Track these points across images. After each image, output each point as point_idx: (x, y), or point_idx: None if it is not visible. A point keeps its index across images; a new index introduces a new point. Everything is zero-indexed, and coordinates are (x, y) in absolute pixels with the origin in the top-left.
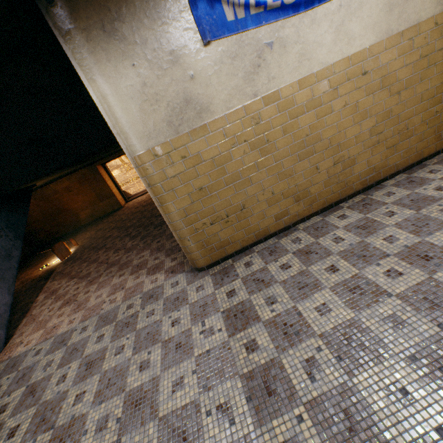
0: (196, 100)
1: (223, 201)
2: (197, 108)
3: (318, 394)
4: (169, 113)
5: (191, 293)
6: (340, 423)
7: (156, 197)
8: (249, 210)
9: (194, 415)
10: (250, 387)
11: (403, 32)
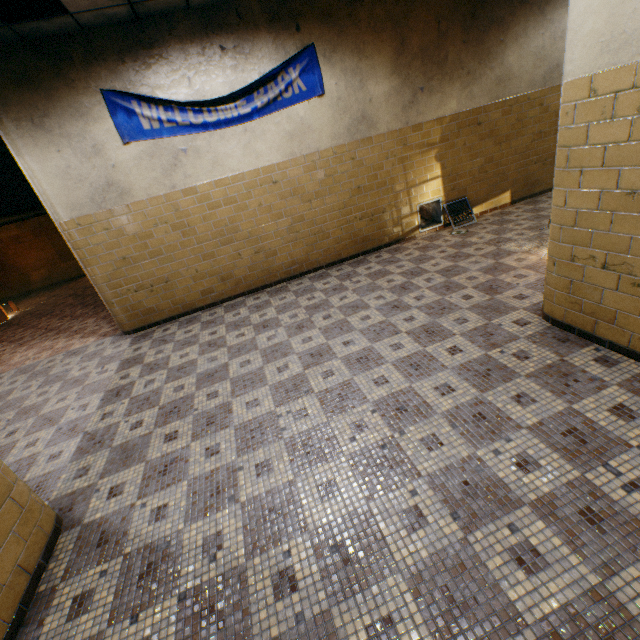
0: (119, 185)
1: (148, 272)
2: (119, 191)
3: (142, 393)
4: (93, 192)
5: (109, 350)
6: (141, 402)
7: (81, 260)
8: (175, 283)
9: (63, 411)
10: (108, 395)
11: (306, 155)
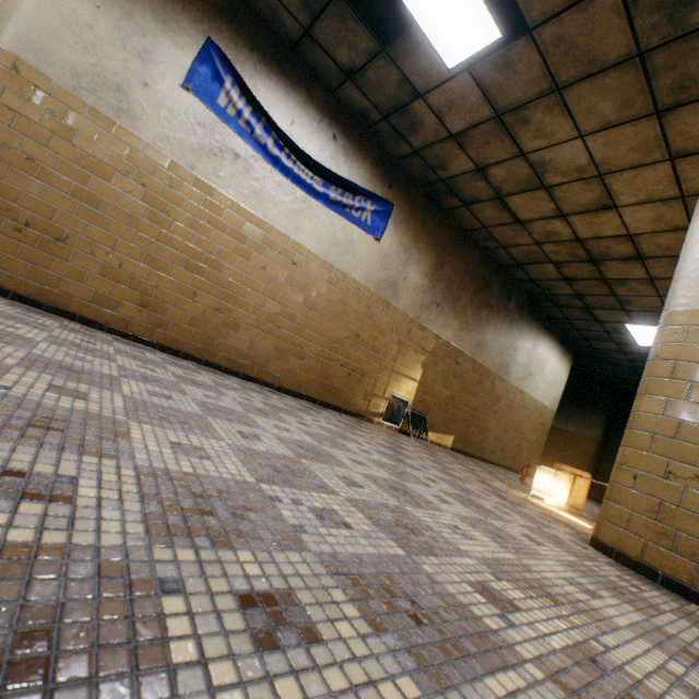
0: (131, 101)
1: (45, 205)
2: (124, 105)
3: None
4: (88, 71)
5: None
6: None
7: None
8: (69, 251)
9: None
10: None
11: (337, 268)
